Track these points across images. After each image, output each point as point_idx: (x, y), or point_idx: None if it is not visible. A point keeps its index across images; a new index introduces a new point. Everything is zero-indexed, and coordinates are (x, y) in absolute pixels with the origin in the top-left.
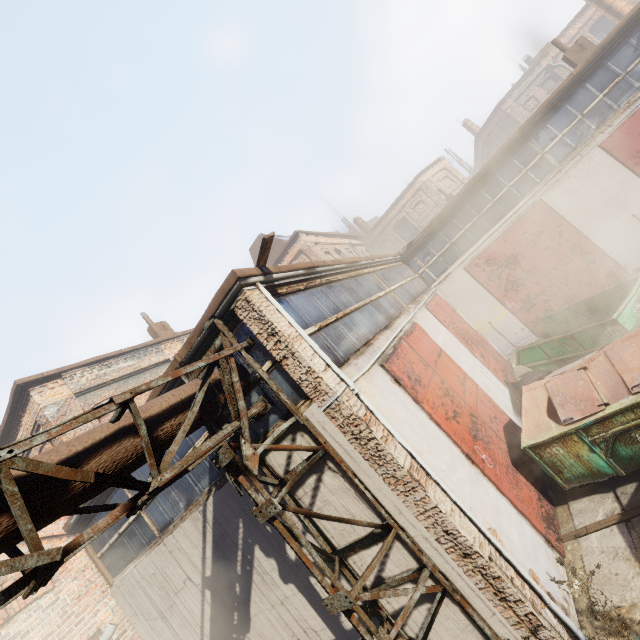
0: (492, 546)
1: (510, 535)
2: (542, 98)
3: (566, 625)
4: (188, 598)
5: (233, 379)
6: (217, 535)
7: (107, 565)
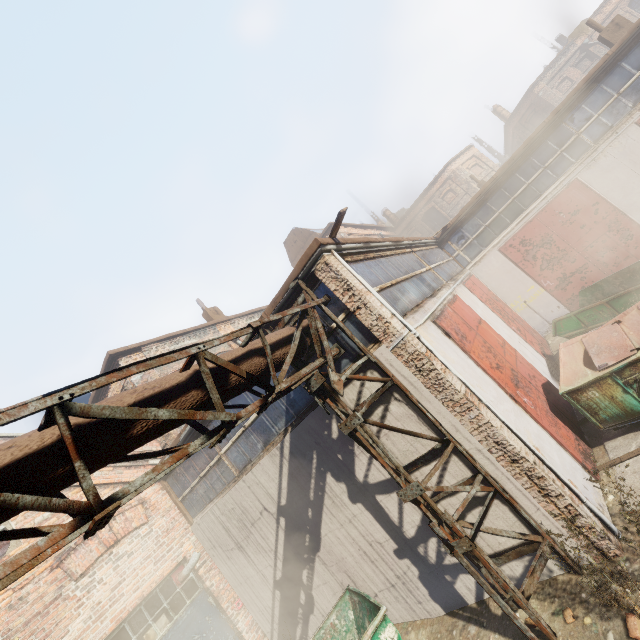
0: (536, 457)
1: (551, 455)
2: (577, 78)
3: (600, 519)
4: (264, 527)
5: (318, 325)
6: (293, 467)
7: (187, 507)
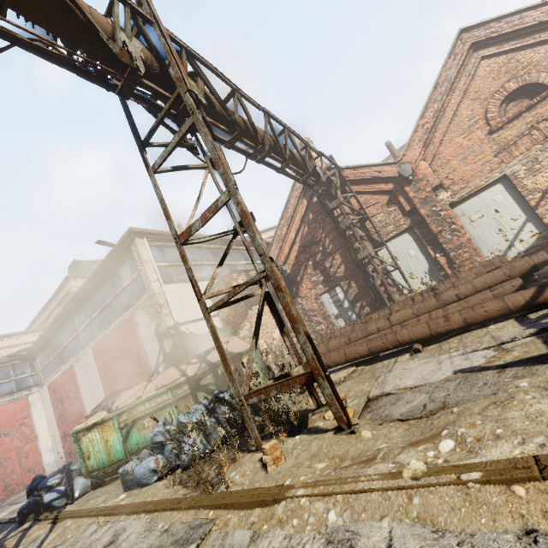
0: None
1: None
2: None
3: None
4: None
5: None
6: None
7: None
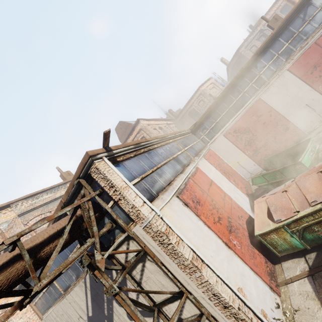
0: (240, 299)
1: (250, 289)
2: (259, 46)
3: None
4: None
5: (90, 214)
6: (93, 294)
7: (39, 308)
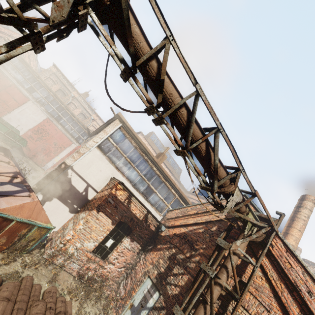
0: None
1: None
2: None
3: None
4: None
5: None
6: None
7: None
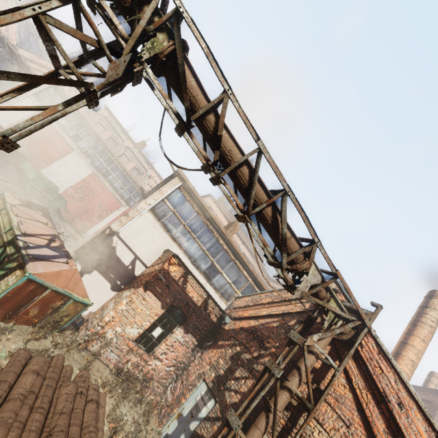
0: None
1: None
2: None
3: None
4: None
5: None
6: None
7: None
